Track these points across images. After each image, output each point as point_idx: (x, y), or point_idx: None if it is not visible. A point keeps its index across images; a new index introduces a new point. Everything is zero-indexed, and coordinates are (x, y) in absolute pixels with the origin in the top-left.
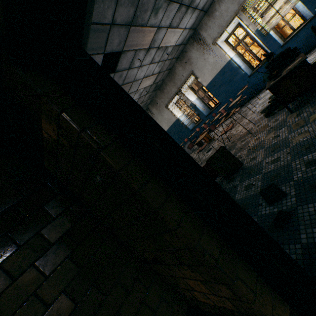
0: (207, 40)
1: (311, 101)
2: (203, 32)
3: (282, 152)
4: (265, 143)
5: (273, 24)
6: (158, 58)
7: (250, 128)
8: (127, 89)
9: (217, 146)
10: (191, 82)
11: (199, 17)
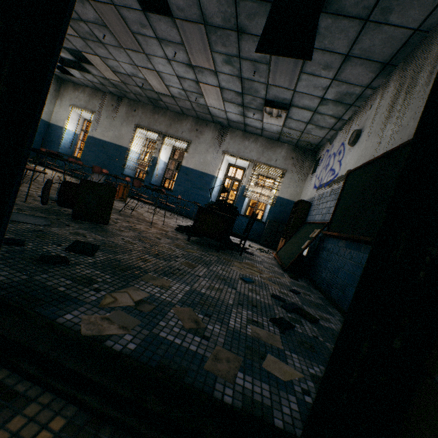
0: (224, 144)
1: (204, 246)
2: (229, 137)
3: (143, 244)
4: (147, 234)
5: (252, 197)
6: (188, 88)
7: (158, 223)
8: (130, 45)
9: (118, 206)
10: (180, 146)
11: (240, 125)
